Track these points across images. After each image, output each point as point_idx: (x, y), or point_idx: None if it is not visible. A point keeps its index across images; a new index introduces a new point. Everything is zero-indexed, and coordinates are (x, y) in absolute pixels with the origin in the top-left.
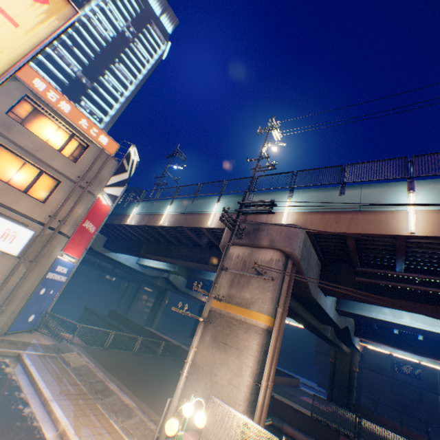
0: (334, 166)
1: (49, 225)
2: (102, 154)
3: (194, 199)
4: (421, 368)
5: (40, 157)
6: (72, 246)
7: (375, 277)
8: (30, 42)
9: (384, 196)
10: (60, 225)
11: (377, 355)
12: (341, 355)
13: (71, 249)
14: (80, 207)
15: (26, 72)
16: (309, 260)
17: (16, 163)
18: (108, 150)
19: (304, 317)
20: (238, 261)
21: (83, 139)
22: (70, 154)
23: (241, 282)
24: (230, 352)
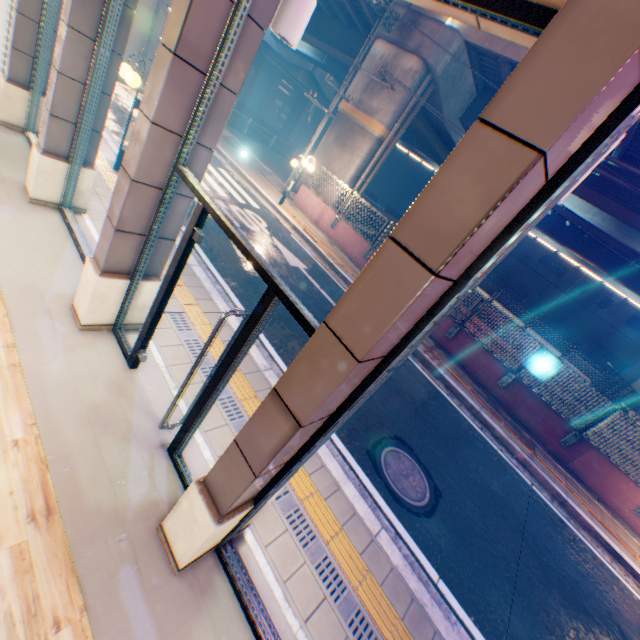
0: None
1: None
2: None
3: None
4: (566, 271)
5: None
6: None
7: None
8: None
9: None
10: None
11: (532, 247)
12: None
13: None
14: None
15: None
16: (453, 83)
17: None
18: None
19: (438, 157)
20: (378, 65)
21: None
22: None
23: (372, 91)
24: (344, 152)
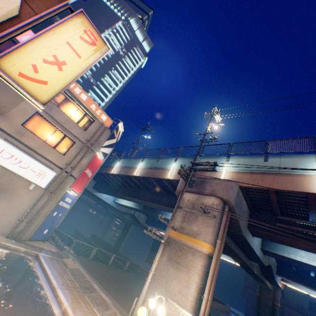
0: (260, 141)
1: (66, 169)
2: (102, 126)
3: (159, 159)
4: None
5: (66, 126)
6: (76, 185)
7: (292, 224)
8: (85, 66)
9: (298, 164)
10: (72, 170)
11: (297, 295)
12: (265, 291)
13: (76, 186)
14: (84, 159)
15: None
16: (240, 207)
17: (51, 130)
18: (106, 124)
19: (235, 252)
20: (188, 203)
21: (92, 116)
22: (83, 125)
23: (190, 218)
24: (181, 269)
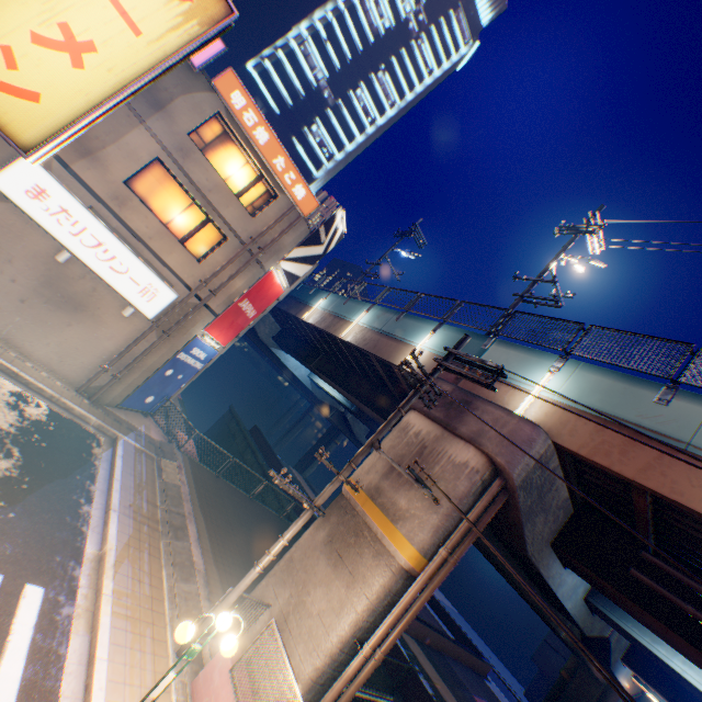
0: (673, 341)
1: (196, 292)
2: (291, 212)
3: (402, 315)
4: None
5: (212, 200)
6: (218, 328)
7: (678, 589)
8: (151, 58)
9: None
10: (209, 296)
11: None
12: (586, 677)
13: (216, 331)
14: (240, 280)
15: (226, 81)
16: (542, 493)
17: (183, 203)
18: (301, 208)
19: (513, 580)
20: (414, 441)
21: (272, 185)
22: (251, 203)
23: (403, 476)
24: (340, 572)
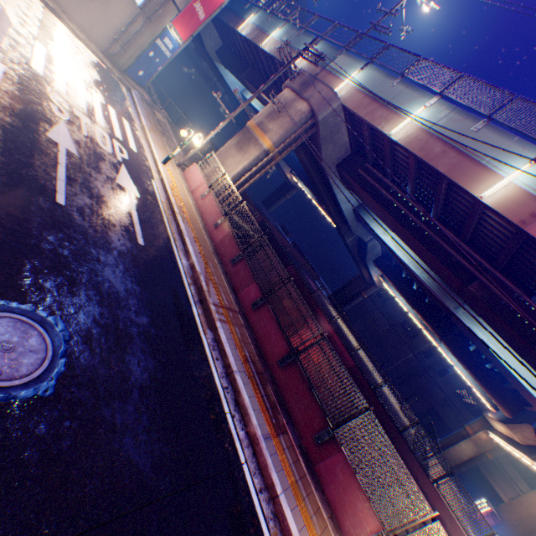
0: (415, 55)
1: None
2: None
3: (301, 33)
4: (419, 336)
5: None
6: (180, 24)
7: (372, 178)
8: None
9: (410, 102)
10: None
11: (397, 309)
12: (361, 281)
13: (179, 27)
14: None
15: None
16: (333, 134)
17: None
18: None
19: (323, 196)
20: (282, 103)
21: None
22: None
23: (274, 118)
24: (240, 153)
